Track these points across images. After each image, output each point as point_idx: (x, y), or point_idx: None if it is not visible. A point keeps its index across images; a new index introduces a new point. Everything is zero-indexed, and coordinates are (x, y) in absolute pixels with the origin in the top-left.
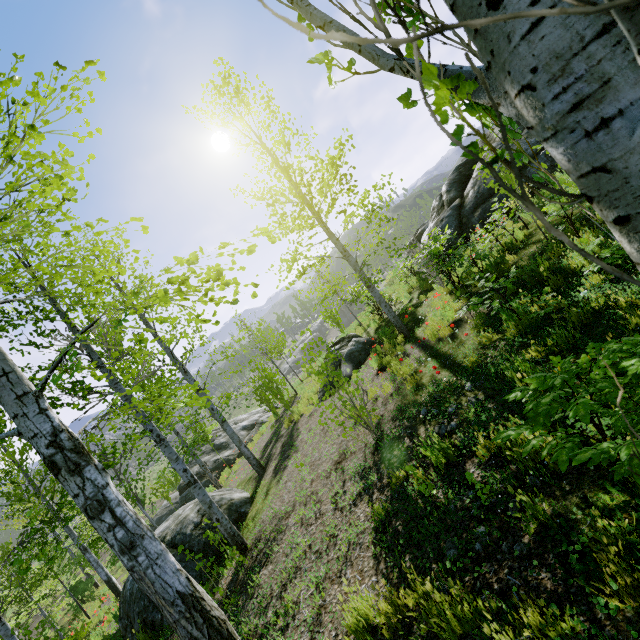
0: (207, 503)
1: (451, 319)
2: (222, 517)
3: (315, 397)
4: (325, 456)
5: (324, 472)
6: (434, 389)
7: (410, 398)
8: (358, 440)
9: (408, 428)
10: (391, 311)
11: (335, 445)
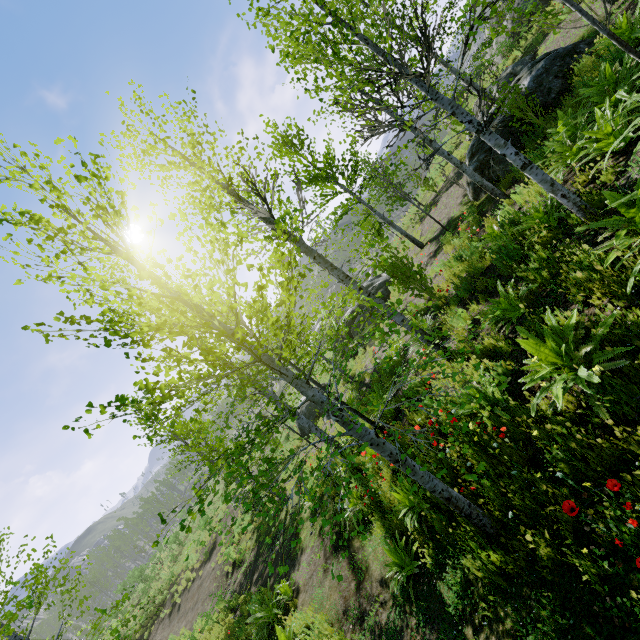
0: None
1: None
2: None
3: None
4: None
5: None
6: None
7: None
8: None
9: None
10: None
11: None
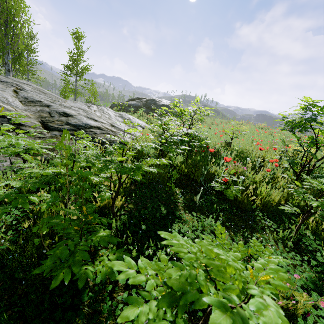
0: None
1: None
2: None
3: None
4: None
5: None
6: None
7: None
8: None
9: None
10: None
11: None
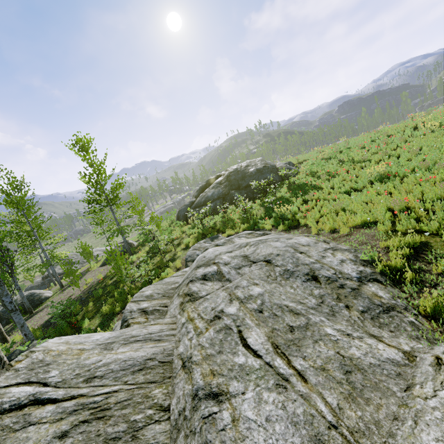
0: (22, 297)
1: (134, 260)
2: (27, 302)
3: (99, 264)
4: (71, 292)
5: (65, 298)
6: (99, 285)
7: (96, 285)
8: (79, 291)
9: (83, 294)
10: (127, 246)
11: (76, 290)
